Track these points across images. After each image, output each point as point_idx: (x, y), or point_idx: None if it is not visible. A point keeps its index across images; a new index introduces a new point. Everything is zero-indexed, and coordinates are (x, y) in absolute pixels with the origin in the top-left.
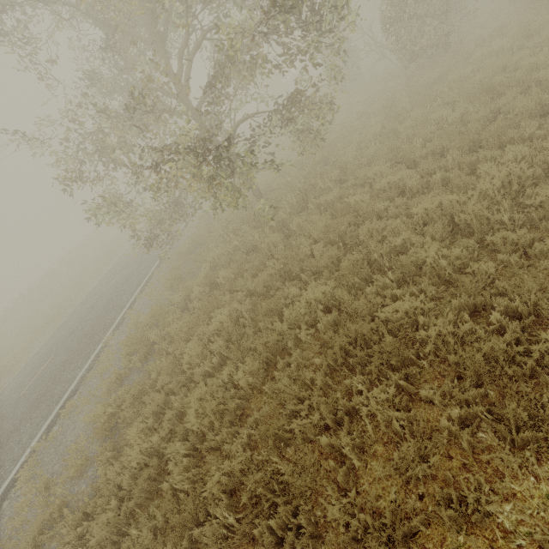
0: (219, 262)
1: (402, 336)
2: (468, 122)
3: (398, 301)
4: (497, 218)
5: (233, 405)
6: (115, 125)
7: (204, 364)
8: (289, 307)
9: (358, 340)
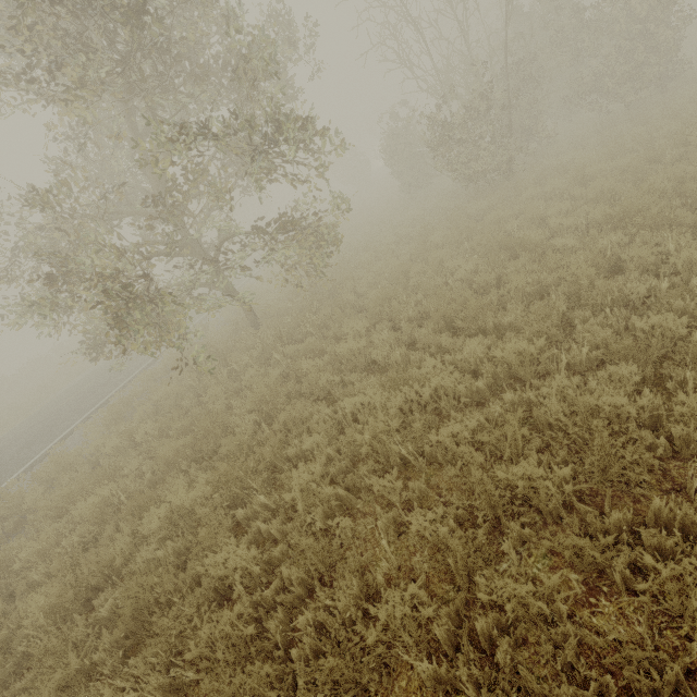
0: (164, 404)
1: (236, 600)
2: (475, 282)
3: (223, 553)
4: (395, 448)
5: (2, 659)
6: (59, 226)
7: (36, 570)
8: (158, 509)
9: (165, 599)
